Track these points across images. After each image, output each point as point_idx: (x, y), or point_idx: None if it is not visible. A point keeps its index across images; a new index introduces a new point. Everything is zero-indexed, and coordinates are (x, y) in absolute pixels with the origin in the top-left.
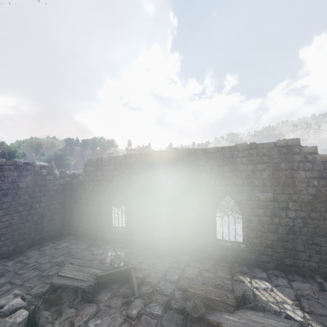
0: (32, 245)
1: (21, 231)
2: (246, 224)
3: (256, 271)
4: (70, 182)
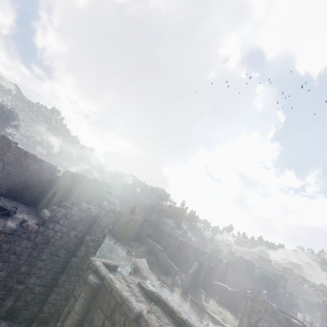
0: (14, 198)
1: (15, 188)
2: None
3: None
4: (55, 179)
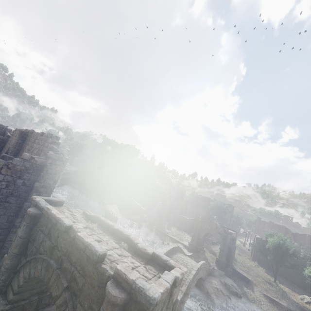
0: None
1: None
2: None
3: None
4: (6, 139)
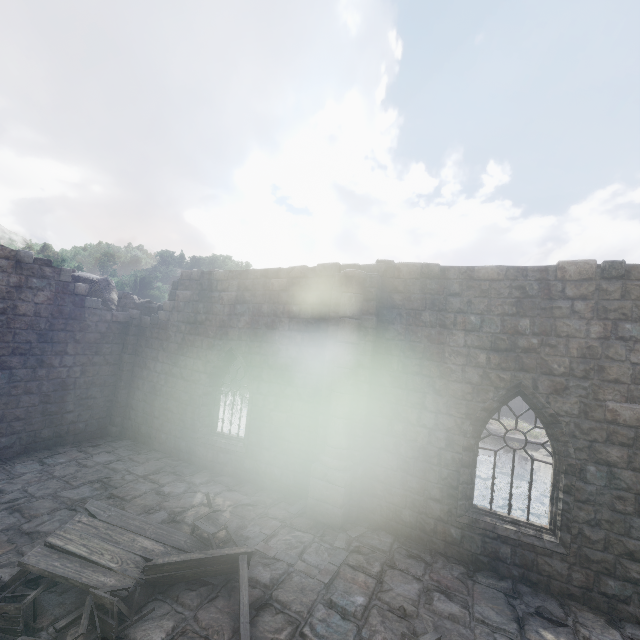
0: (32, 449)
1: (9, 414)
2: (568, 481)
3: (588, 621)
4: (138, 320)
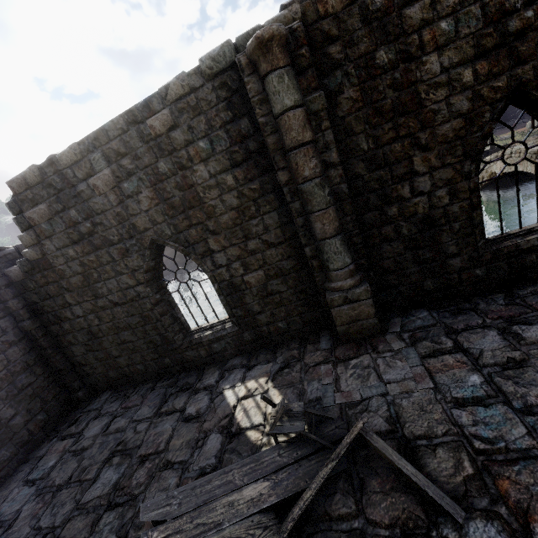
0: (4, 477)
1: None
2: None
3: None
4: (3, 278)
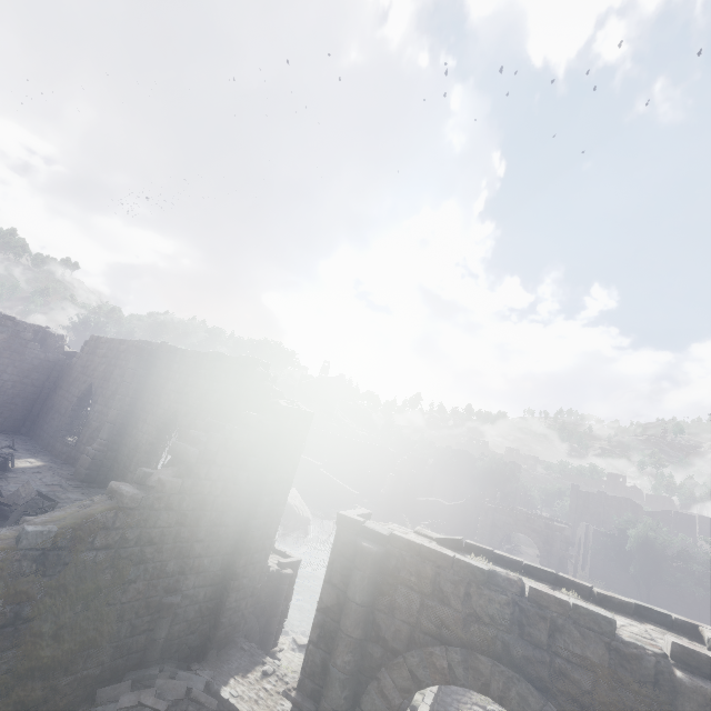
0: None
1: None
2: None
3: None
4: (63, 362)
